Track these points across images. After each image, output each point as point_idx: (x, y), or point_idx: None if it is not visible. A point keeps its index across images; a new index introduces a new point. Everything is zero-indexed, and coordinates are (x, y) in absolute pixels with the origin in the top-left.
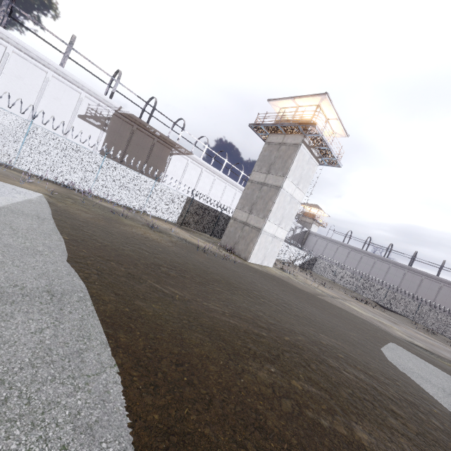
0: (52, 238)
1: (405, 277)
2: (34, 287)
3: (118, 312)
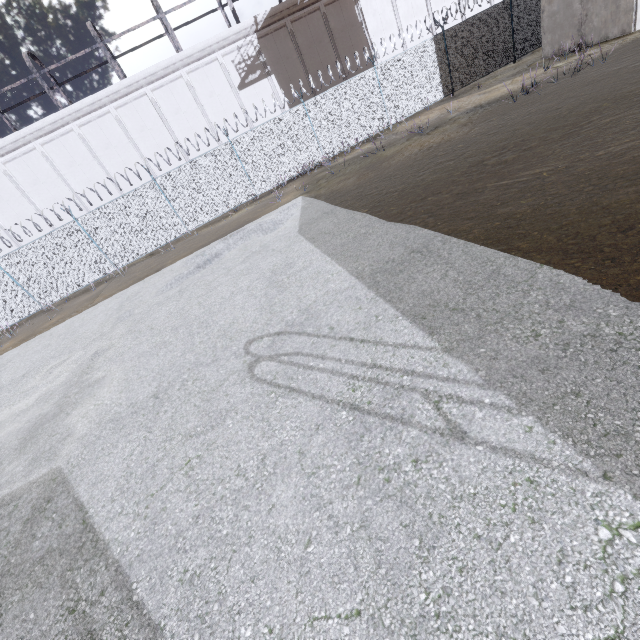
0: (358, 219)
1: None
2: (399, 256)
3: (490, 231)
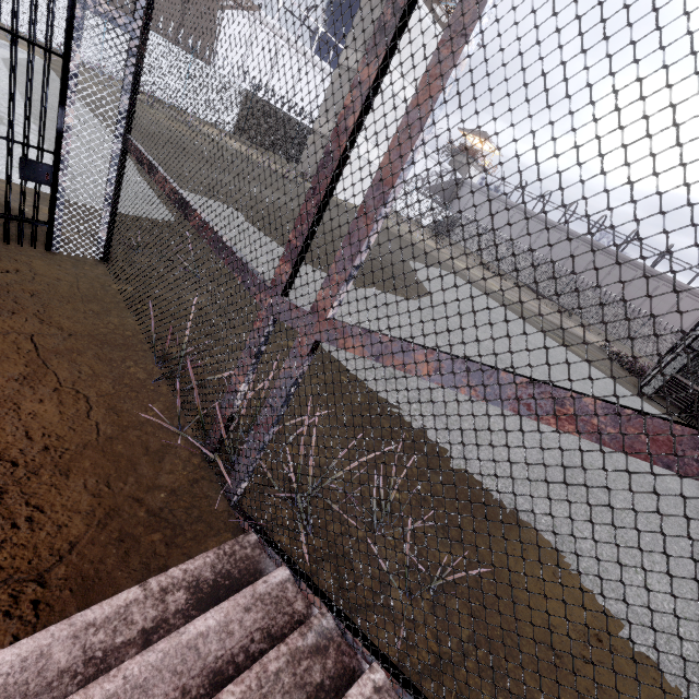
0: None
1: (575, 253)
2: None
3: None
